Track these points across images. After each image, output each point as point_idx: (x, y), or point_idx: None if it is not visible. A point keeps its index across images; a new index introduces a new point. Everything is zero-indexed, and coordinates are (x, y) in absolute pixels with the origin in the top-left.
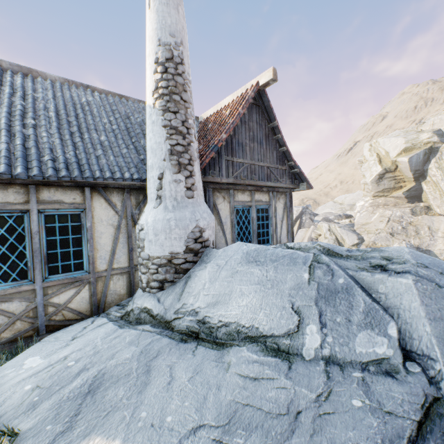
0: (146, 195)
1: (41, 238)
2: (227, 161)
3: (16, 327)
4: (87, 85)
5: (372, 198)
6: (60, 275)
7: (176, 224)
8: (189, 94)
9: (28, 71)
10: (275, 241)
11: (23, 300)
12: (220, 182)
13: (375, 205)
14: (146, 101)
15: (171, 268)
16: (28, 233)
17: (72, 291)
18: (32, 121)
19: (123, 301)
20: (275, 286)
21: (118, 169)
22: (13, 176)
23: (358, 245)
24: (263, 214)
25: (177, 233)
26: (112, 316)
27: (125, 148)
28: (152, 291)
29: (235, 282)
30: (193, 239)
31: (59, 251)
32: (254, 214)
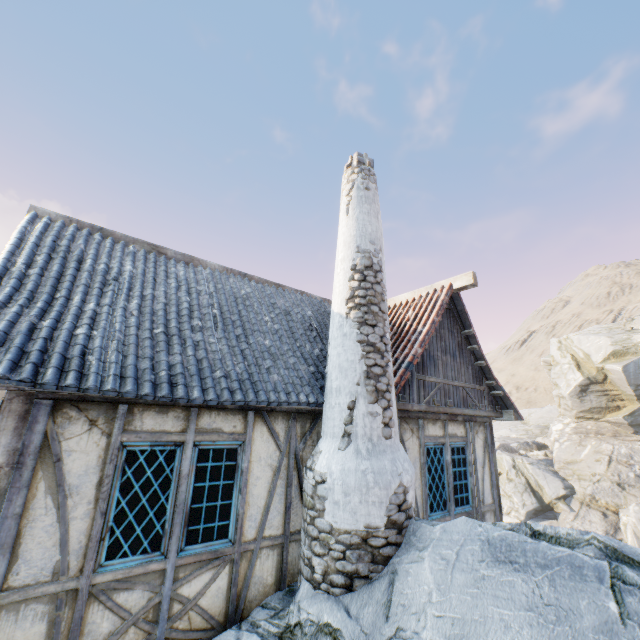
0: (314, 421)
1: (189, 483)
2: (417, 381)
3: (126, 639)
4: (244, 273)
5: (575, 419)
6: (198, 546)
7: (375, 479)
8: (385, 303)
9: (190, 259)
10: (476, 500)
11: (147, 588)
12: (412, 409)
13: (582, 431)
14: (335, 308)
15: (366, 553)
16: (175, 476)
17: (208, 575)
18: (200, 322)
19: (269, 598)
20: (563, 620)
21: (292, 389)
22: (189, 401)
23: (566, 498)
24: (459, 455)
25: (377, 494)
26: (262, 631)
27: (292, 356)
28: (334, 590)
29: (486, 599)
30: (396, 505)
31: (204, 505)
32: (448, 456)
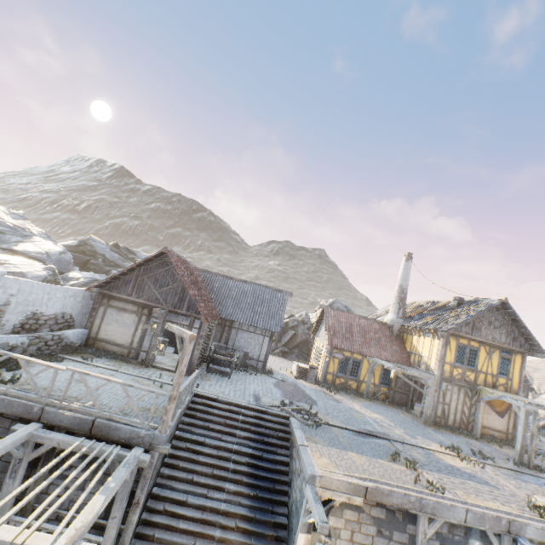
0: None
1: None
2: None
3: None
4: None
5: None
6: None
7: None
8: None
9: None
10: None
11: None
12: None
13: None
14: None
15: None
16: None
17: None
18: None
19: None
20: None
21: None
22: None
23: None
24: None
25: None
26: None
27: None
28: None
29: None
30: None
31: None
32: None
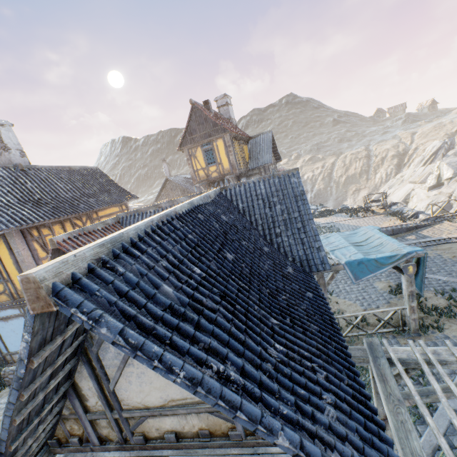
0: None
1: None
2: None
3: None
4: None
5: None
6: None
7: None
8: None
9: None
10: None
11: None
12: None
13: None
14: None
15: None
16: None
17: None
18: None
19: None
20: None
21: None
22: None
23: (451, 179)
24: None
25: None
26: None
27: None
28: None
29: None
30: None
31: None
32: None
